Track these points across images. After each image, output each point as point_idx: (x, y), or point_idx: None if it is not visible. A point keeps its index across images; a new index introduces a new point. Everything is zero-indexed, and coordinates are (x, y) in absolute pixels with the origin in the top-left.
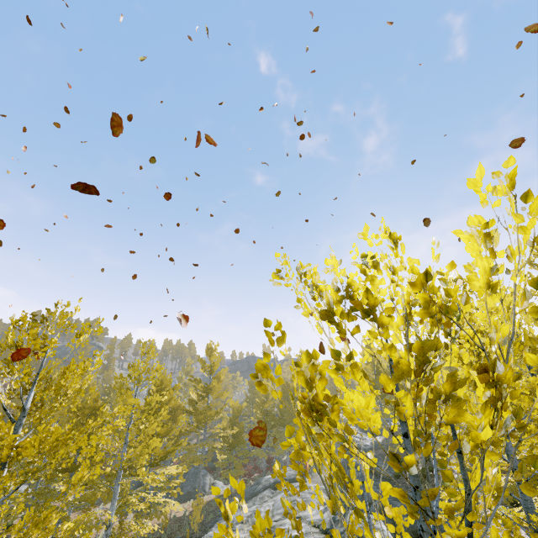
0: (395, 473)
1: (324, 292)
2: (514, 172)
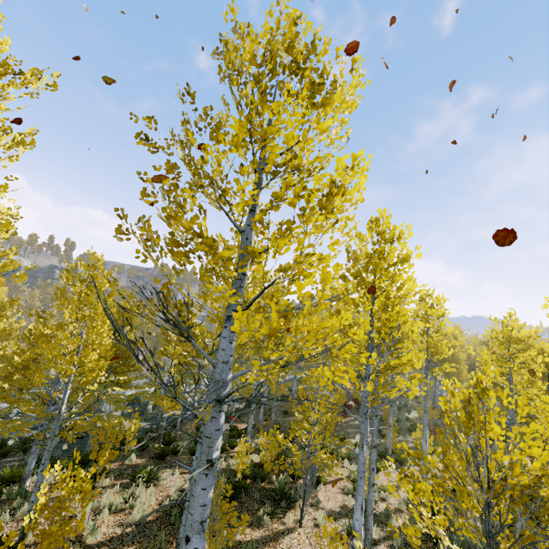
0: None
1: None
2: None
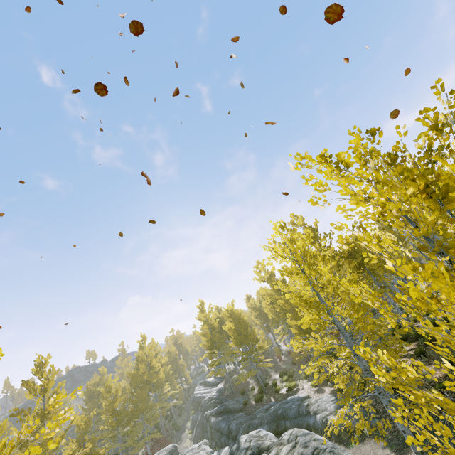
0: (244, 402)
1: (350, 162)
2: (443, 84)
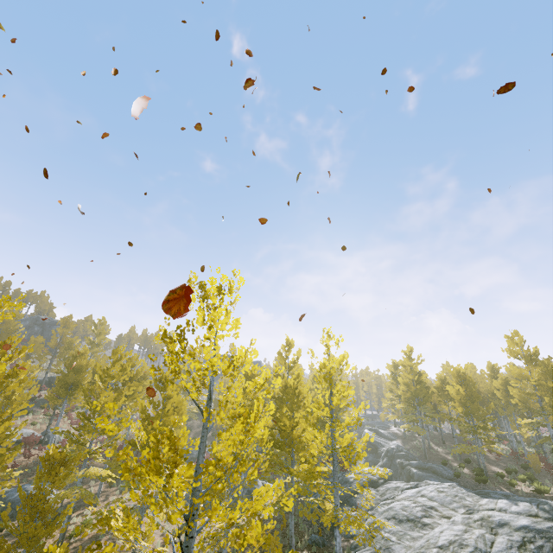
0: (455, 473)
1: None
2: None
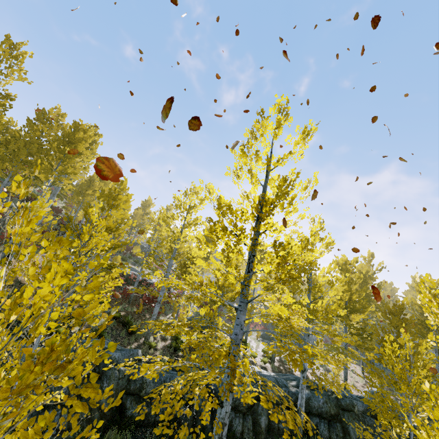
0: None
1: None
2: None
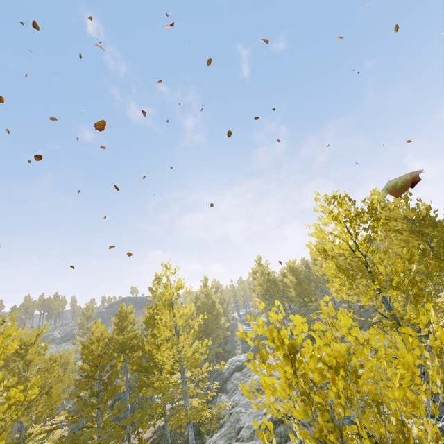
0: None
1: None
2: None
